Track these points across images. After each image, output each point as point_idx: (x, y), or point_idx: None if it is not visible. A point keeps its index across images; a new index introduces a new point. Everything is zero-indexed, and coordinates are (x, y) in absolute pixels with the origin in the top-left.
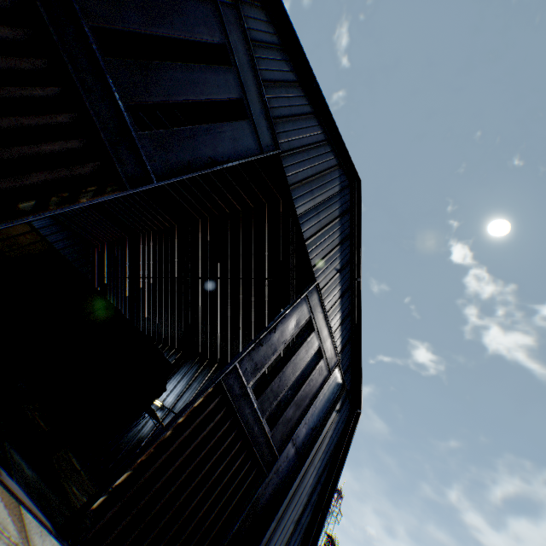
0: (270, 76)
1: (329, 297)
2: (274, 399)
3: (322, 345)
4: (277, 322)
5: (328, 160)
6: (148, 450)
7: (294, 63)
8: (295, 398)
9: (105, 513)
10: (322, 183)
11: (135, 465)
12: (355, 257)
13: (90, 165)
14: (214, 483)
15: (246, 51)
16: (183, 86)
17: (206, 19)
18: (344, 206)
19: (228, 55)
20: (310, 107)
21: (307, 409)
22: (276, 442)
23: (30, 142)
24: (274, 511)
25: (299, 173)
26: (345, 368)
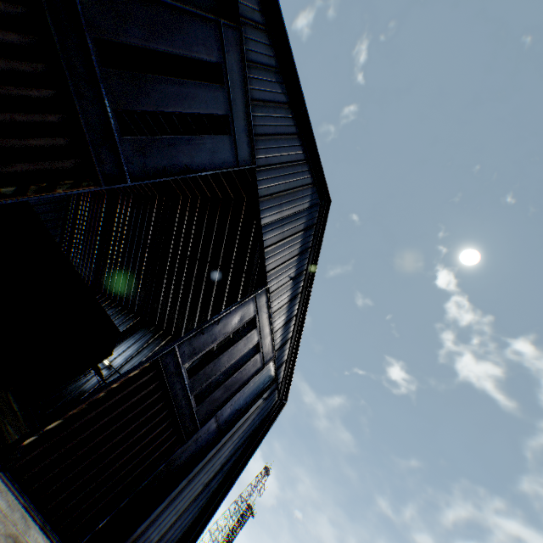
0: (261, 96)
1: (278, 300)
2: (205, 381)
3: (261, 341)
4: (222, 315)
5: (303, 178)
6: (81, 405)
7: (288, 86)
8: (226, 383)
9: (34, 450)
10: (293, 199)
11: (67, 416)
12: (311, 268)
13: (71, 161)
14: (136, 441)
15: (240, 72)
16: (173, 99)
17: (206, 39)
18: (310, 222)
19: (222, 74)
20: (295, 127)
21: (235, 393)
22: (200, 416)
23: (19, 136)
24: (186, 472)
25: (271, 187)
26: (280, 363)
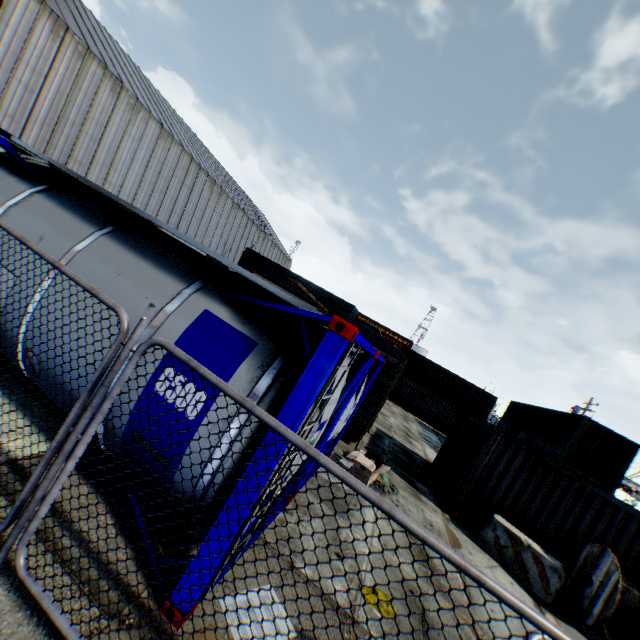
0: None
1: None
2: None
3: None
4: None
5: None
6: None
7: None
8: None
9: None
10: None
11: None
12: None
13: None
14: None
15: None
16: None
17: None
18: None
19: None
20: None
21: None
22: None
23: None
24: None
25: None
26: None
